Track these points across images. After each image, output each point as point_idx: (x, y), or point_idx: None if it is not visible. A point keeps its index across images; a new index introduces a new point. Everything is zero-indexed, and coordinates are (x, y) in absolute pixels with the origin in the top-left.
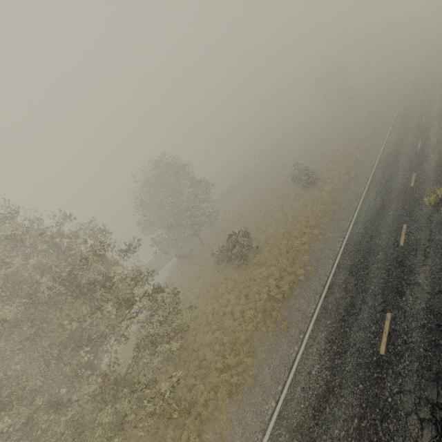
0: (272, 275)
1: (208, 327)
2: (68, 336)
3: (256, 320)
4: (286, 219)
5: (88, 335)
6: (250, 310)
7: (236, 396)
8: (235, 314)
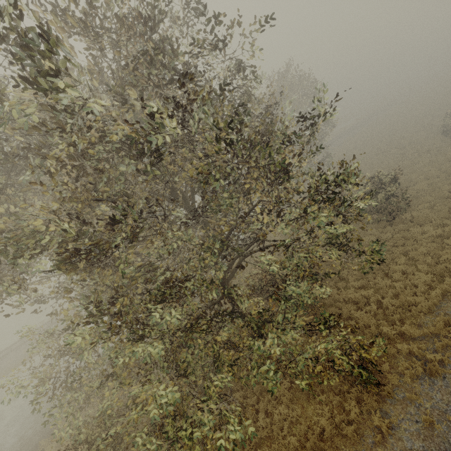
0: (446, 237)
1: (342, 282)
2: (224, 234)
3: (443, 286)
4: (446, 176)
5: (265, 236)
6: (422, 273)
7: (441, 380)
8: (391, 274)
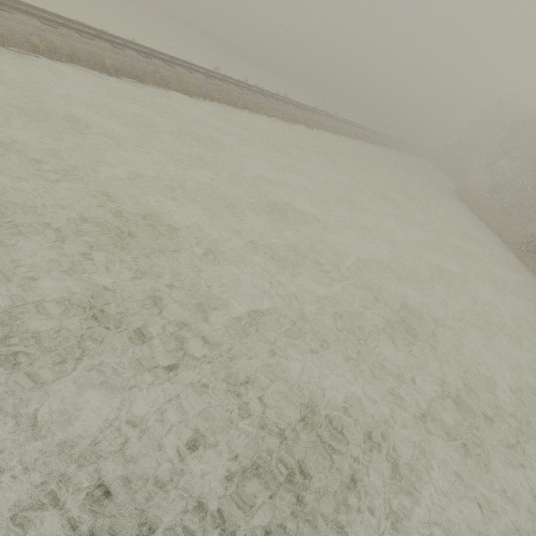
0: None
1: None
2: None
3: None
4: None
5: None
6: None
7: None
8: None
